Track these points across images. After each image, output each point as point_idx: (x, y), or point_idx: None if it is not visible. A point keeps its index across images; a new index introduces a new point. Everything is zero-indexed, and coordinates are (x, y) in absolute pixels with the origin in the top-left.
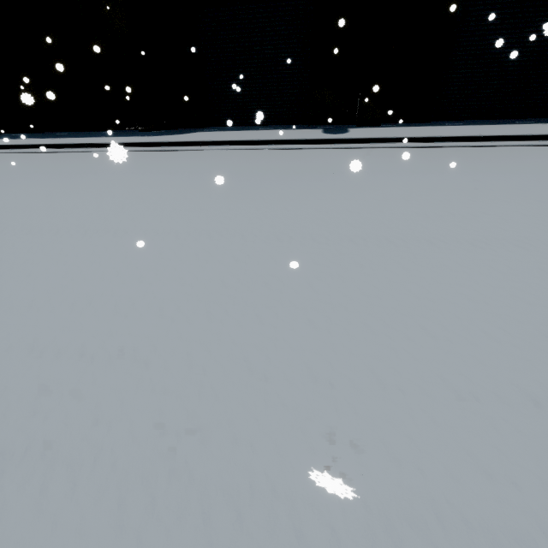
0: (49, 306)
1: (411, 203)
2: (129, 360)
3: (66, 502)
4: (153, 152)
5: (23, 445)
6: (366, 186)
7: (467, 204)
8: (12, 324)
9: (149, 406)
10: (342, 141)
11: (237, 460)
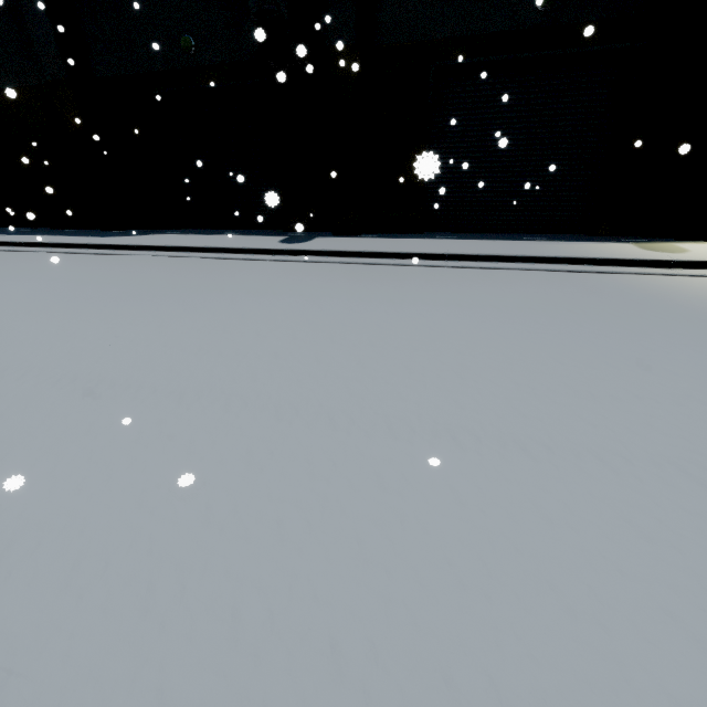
0: None
1: (219, 335)
2: None
3: None
4: (80, 255)
5: None
6: (214, 310)
7: (280, 341)
8: None
9: None
10: (286, 252)
11: None
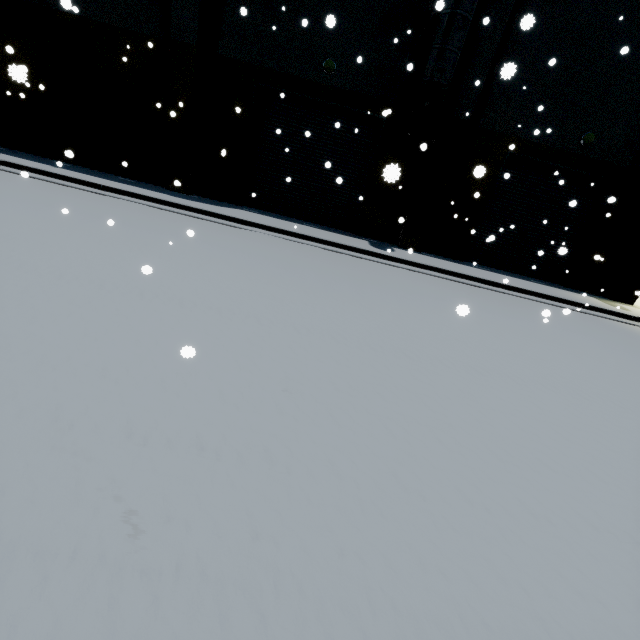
0: (130, 380)
1: (477, 335)
2: (264, 461)
3: (260, 638)
4: (189, 217)
5: (171, 561)
6: (430, 309)
7: (523, 346)
8: (87, 396)
9: (313, 520)
10: (391, 259)
11: (435, 588)
